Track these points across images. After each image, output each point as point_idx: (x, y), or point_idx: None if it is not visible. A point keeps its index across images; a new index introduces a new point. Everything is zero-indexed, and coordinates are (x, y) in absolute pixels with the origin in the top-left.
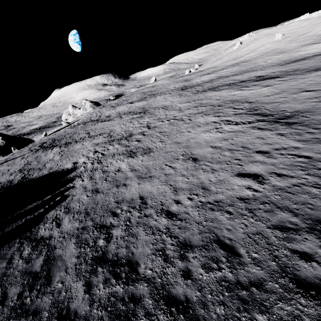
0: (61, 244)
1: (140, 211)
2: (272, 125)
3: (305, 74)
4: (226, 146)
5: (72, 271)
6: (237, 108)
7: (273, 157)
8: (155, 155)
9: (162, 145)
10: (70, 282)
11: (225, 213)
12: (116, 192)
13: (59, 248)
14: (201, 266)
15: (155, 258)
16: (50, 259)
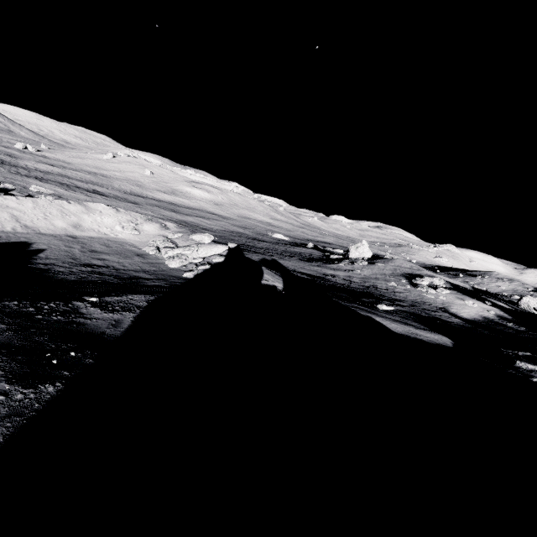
0: None
1: None
2: None
3: (122, 202)
4: None
5: None
6: None
7: None
8: None
9: None
10: None
11: None
12: None
13: None
14: None
15: None
16: None
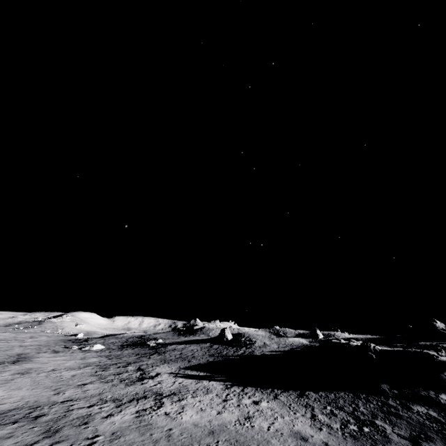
0: (406, 444)
1: (329, 426)
2: (173, 397)
3: None
4: (217, 409)
5: (387, 428)
6: (89, 405)
7: (231, 398)
8: (255, 442)
9: (221, 443)
10: (387, 426)
11: (292, 405)
12: (341, 444)
13: (407, 442)
14: (321, 405)
15: (336, 412)
16: (412, 441)
